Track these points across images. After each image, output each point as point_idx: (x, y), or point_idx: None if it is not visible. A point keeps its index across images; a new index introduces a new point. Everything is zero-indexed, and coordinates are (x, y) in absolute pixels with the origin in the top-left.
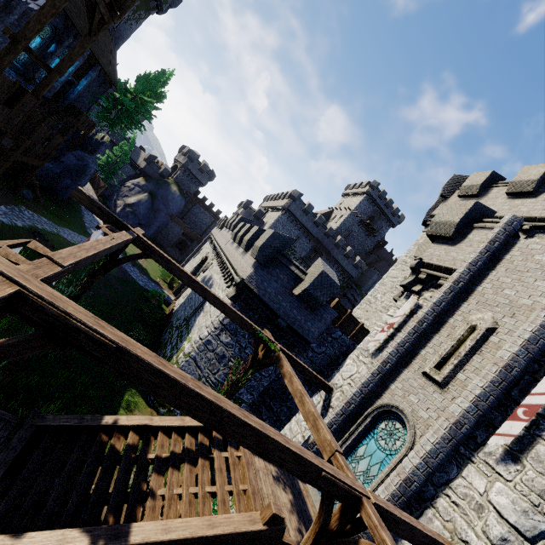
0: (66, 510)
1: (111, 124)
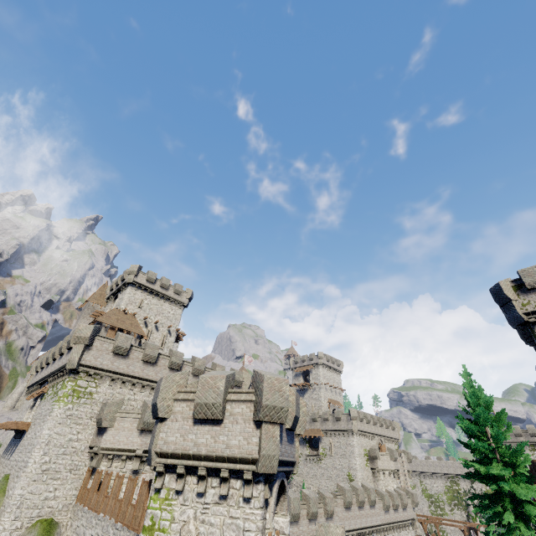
0: None
1: None
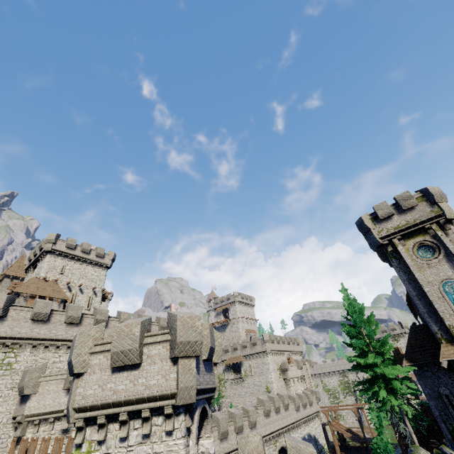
0: (354, 433)
1: (394, 410)
